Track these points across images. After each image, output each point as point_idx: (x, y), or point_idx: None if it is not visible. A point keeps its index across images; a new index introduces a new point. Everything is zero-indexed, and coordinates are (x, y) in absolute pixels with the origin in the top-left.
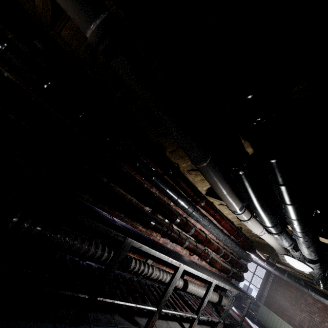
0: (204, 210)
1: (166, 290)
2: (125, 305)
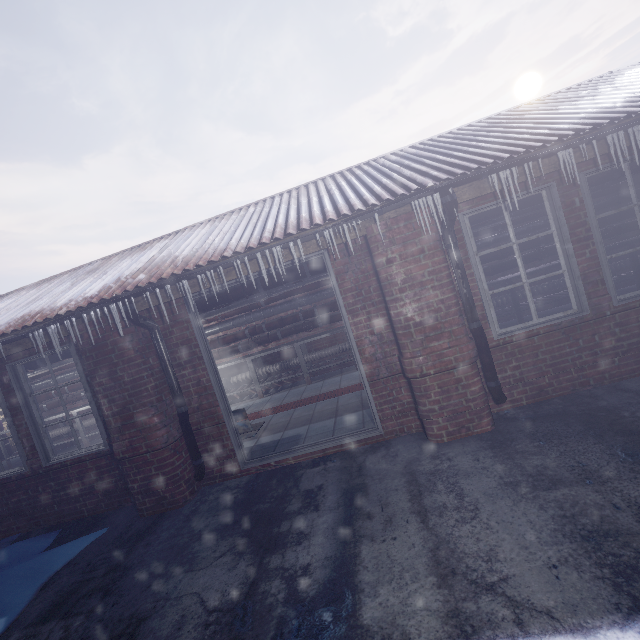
0: None
1: None
2: (543, 304)
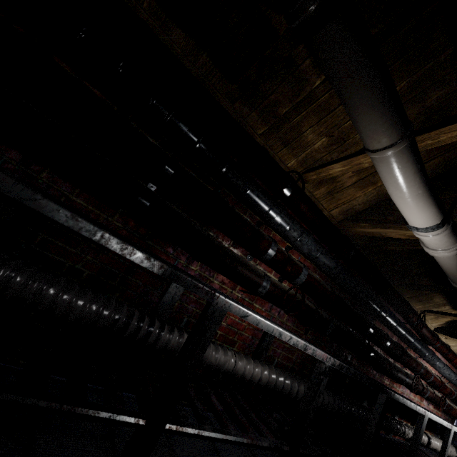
0: (430, 347)
1: (443, 455)
2: None
